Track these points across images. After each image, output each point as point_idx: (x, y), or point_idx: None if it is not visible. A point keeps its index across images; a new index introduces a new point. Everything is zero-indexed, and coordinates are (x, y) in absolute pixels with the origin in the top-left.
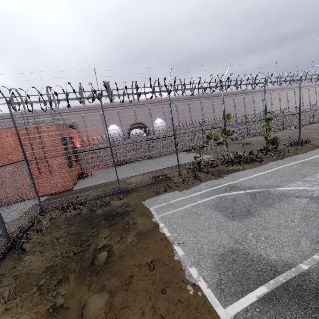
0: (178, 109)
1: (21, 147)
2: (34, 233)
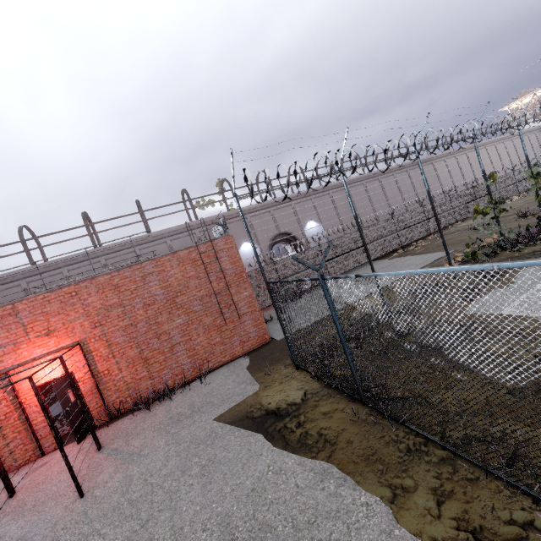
0: (335, 202)
1: (258, 262)
2: None
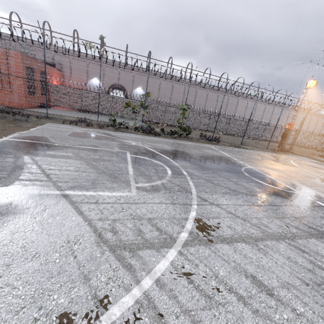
0: (161, 86)
1: None
2: None
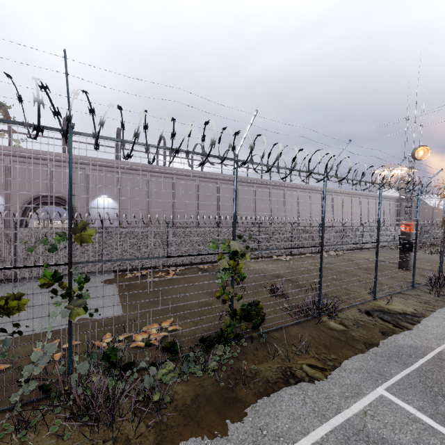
0: (151, 187)
1: None
2: None
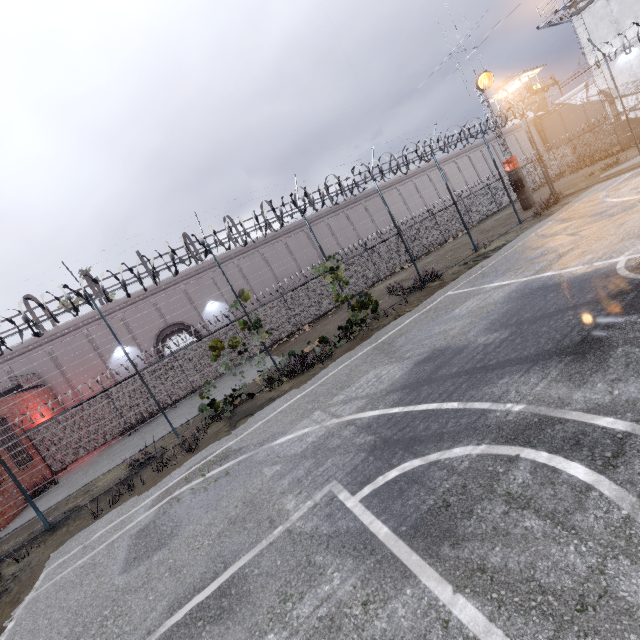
0: (245, 271)
1: None
2: None
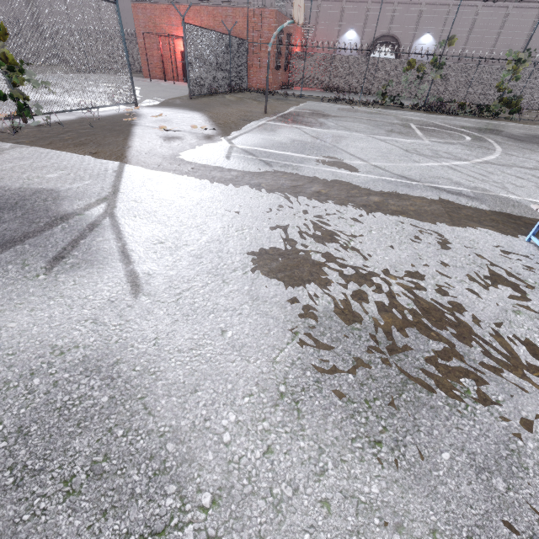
0: (477, 22)
1: (247, 28)
2: (241, 93)
